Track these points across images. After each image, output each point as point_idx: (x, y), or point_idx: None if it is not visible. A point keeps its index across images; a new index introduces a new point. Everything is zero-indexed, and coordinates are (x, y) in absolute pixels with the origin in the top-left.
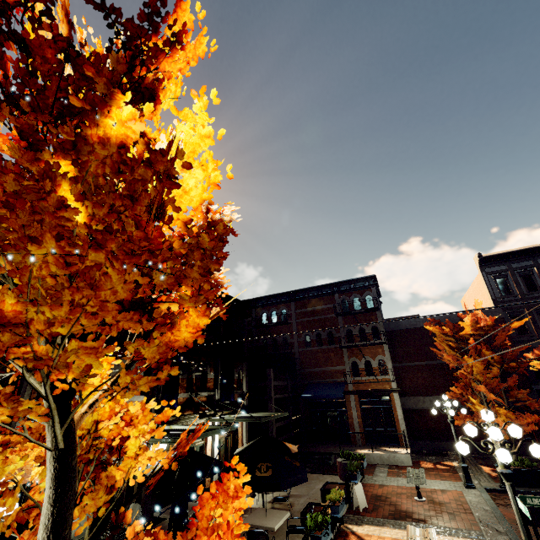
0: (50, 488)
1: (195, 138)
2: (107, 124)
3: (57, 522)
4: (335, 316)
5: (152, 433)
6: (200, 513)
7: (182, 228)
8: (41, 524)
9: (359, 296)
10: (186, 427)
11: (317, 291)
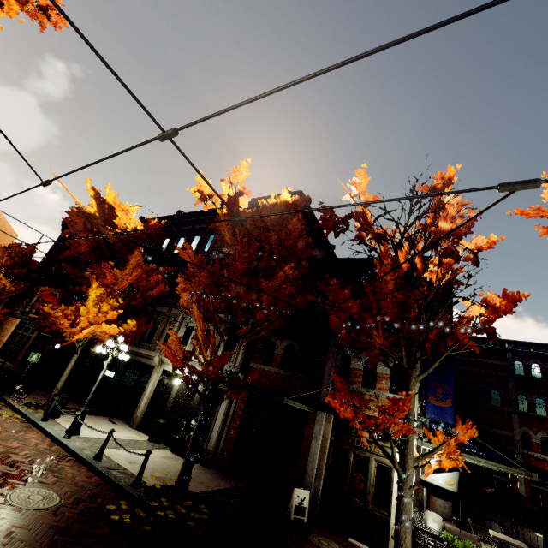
0: None
1: None
2: None
3: None
4: (504, 376)
5: None
6: None
7: None
8: None
9: (541, 363)
10: None
11: (483, 343)
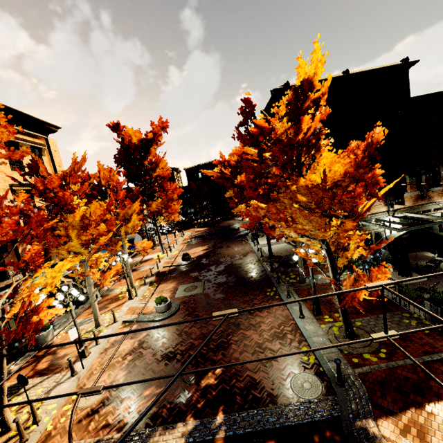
0: (327, 257)
1: (329, 160)
2: (300, 183)
3: (331, 265)
4: None
5: (358, 243)
6: (372, 274)
7: (341, 179)
8: (328, 264)
9: None
10: (416, 215)
11: None
